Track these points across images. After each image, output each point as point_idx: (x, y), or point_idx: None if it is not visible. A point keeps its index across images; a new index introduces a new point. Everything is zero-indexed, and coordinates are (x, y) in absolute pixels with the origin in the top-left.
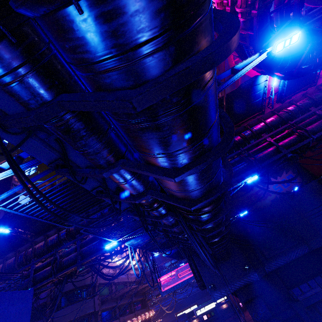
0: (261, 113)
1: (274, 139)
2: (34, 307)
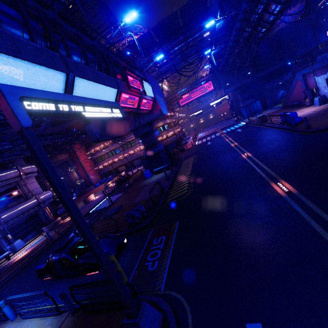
0: None
1: None
2: None
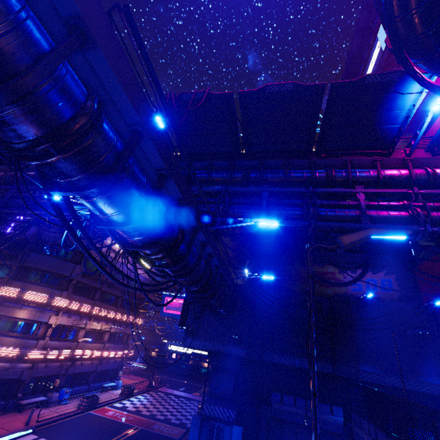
0: (385, 154)
1: (374, 203)
2: None
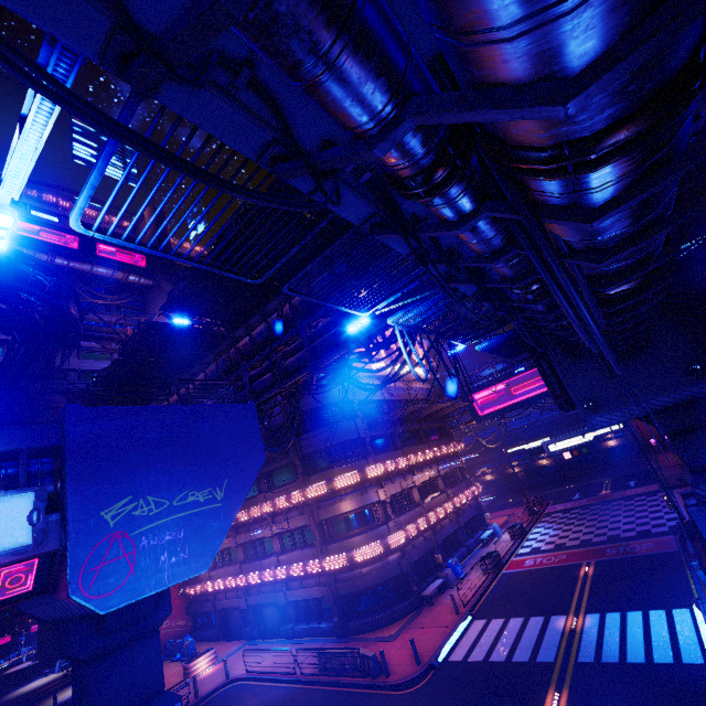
0: None
1: None
2: (266, 426)
